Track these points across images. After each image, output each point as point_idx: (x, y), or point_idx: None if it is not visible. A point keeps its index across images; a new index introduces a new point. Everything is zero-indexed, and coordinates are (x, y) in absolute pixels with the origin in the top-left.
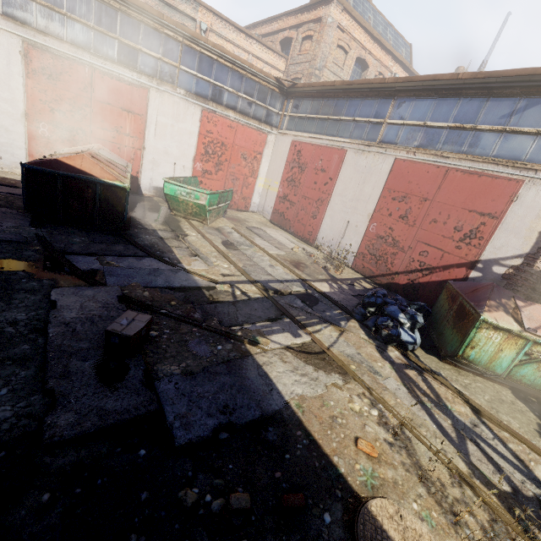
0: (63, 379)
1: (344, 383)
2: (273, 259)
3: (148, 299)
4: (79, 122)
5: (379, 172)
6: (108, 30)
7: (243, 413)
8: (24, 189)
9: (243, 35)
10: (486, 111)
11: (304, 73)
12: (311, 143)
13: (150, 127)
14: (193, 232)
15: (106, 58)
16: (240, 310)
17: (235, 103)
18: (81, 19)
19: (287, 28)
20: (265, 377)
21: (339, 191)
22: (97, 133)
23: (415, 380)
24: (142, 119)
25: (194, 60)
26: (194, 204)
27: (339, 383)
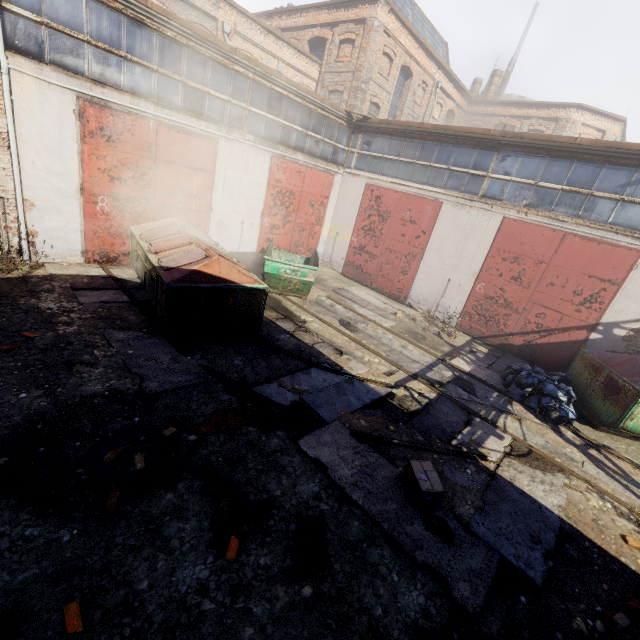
0: (420, 549)
1: (569, 481)
2: (397, 336)
3: (371, 429)
4: (141, 189)
5: (484, 230)
6: (173, 72)
7: (546, 538)
8: (167, 311)
9: (271, 36)
10: (603, 178)
11: (347, 86)
12: (394, 189)
13: (217, 184)
14: (306, 315)
15: (171, 107)
16: (439, 419)
17: (303, 144)
18: (143, 61)
19: (318, 25)
20: (524, 495)
21: (435, 246)
22: (162, 200)
23: (601, 460)
24: (210, 176)
25: (264, 98)
26: (300, 281)
27: (566, 482)
